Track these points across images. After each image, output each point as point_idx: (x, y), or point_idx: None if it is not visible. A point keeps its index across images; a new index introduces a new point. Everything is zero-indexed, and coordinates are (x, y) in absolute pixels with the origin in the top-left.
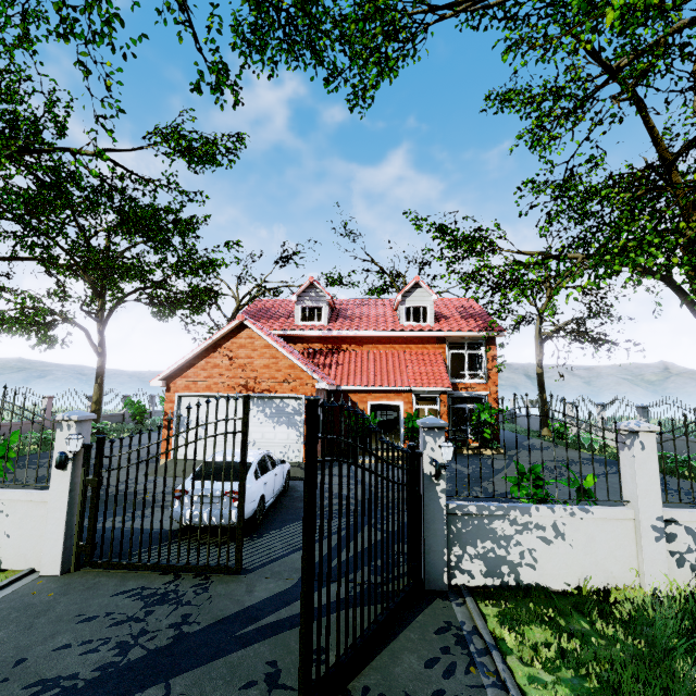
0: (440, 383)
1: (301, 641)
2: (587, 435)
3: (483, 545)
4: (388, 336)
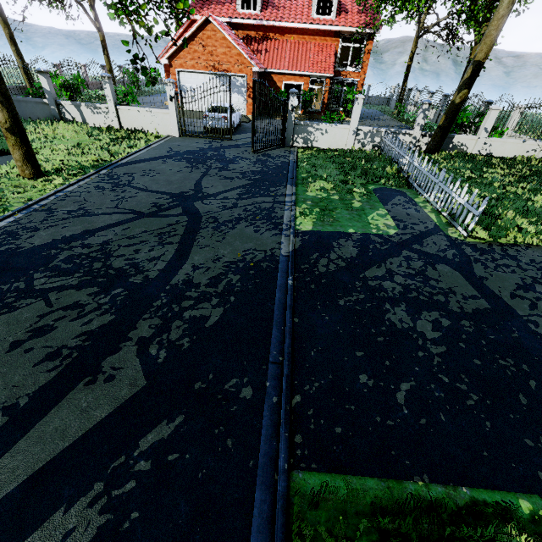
0: (327, 71)
1: (252, 138)
2: (411, 113)
3: (304, 135)
4: (302, 28)
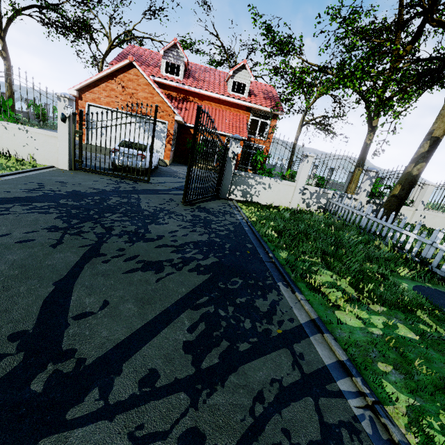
0: (242, 134)
1: (185, 184)
2: None
3: (243, 187)
4: (219, 98)
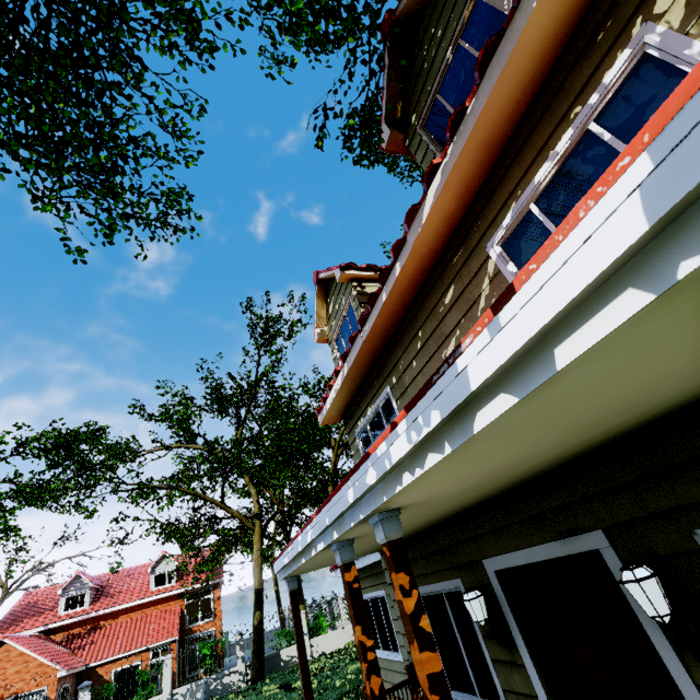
0: (171, 634)
1: None
2: None
3: None
4: (140, 603)
